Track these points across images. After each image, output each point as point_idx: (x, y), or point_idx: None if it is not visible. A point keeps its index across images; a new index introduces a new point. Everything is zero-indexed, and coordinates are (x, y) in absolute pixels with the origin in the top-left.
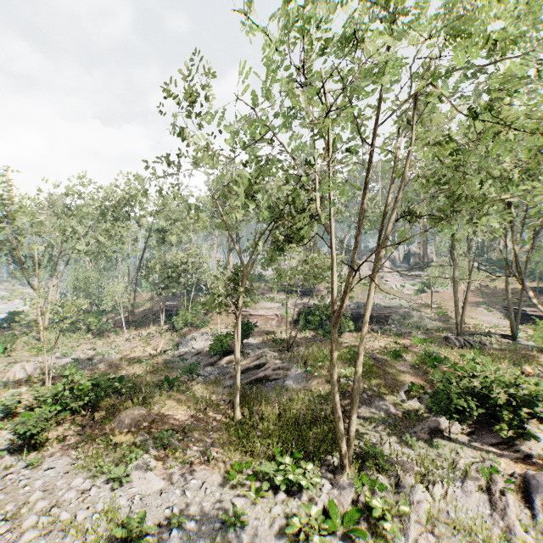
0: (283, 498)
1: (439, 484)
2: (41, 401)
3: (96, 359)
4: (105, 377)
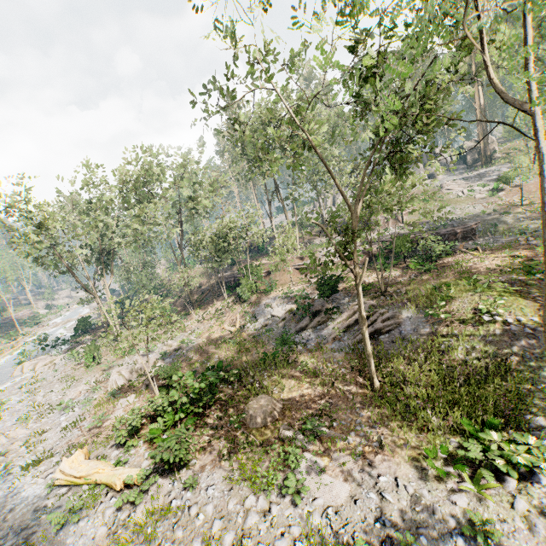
0: (515, 485)
1: None
2: (160, 411)
3: (180, 348)
4: (201, 367)
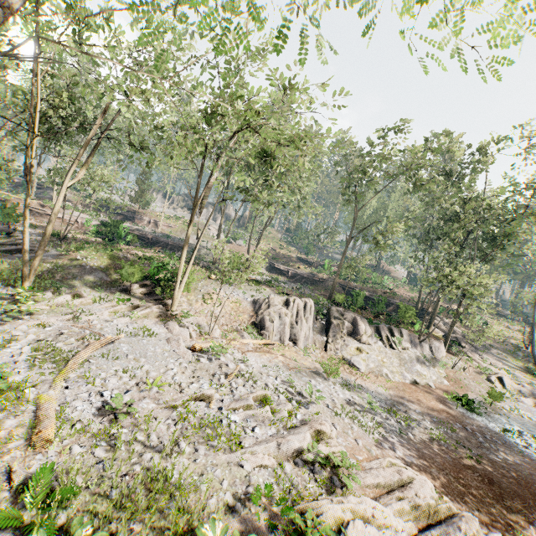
0: None
1: (86, 299)
2: None
3: None
4: None
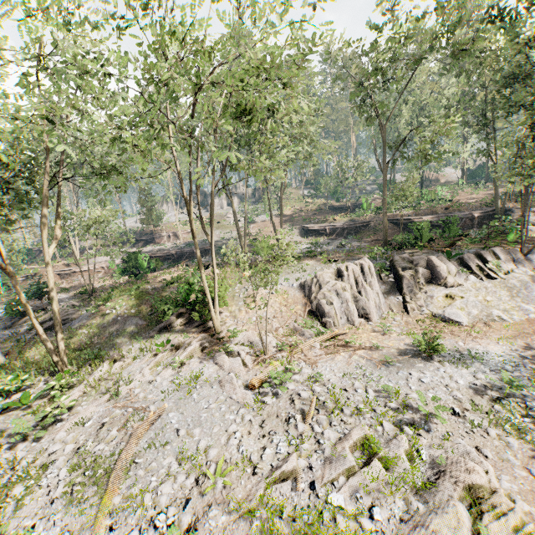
0: None
1: (124, 360)
2: None
3: None
4: None
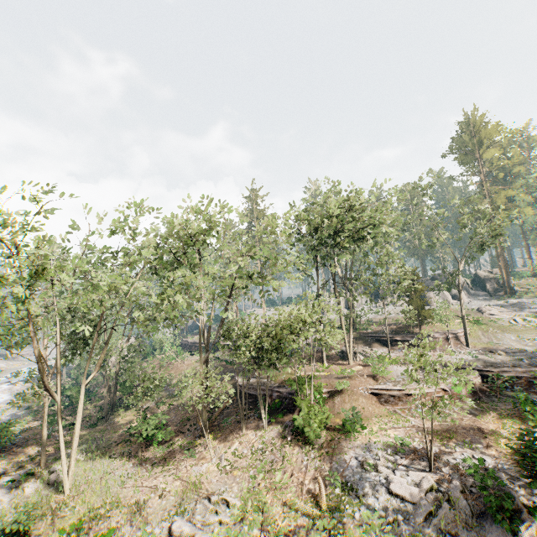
0: None
1: None
2: None
3: None
4: None
